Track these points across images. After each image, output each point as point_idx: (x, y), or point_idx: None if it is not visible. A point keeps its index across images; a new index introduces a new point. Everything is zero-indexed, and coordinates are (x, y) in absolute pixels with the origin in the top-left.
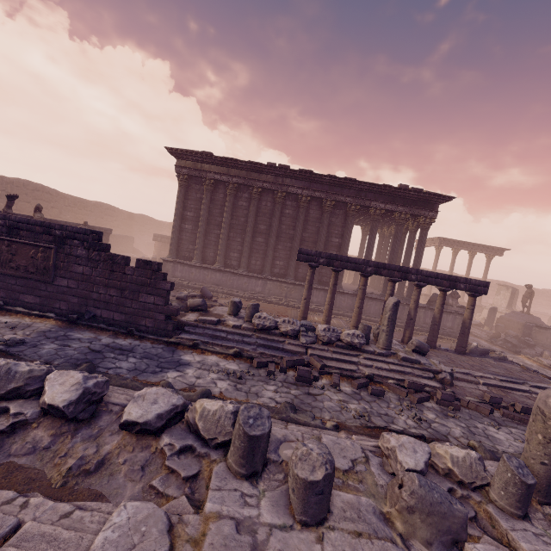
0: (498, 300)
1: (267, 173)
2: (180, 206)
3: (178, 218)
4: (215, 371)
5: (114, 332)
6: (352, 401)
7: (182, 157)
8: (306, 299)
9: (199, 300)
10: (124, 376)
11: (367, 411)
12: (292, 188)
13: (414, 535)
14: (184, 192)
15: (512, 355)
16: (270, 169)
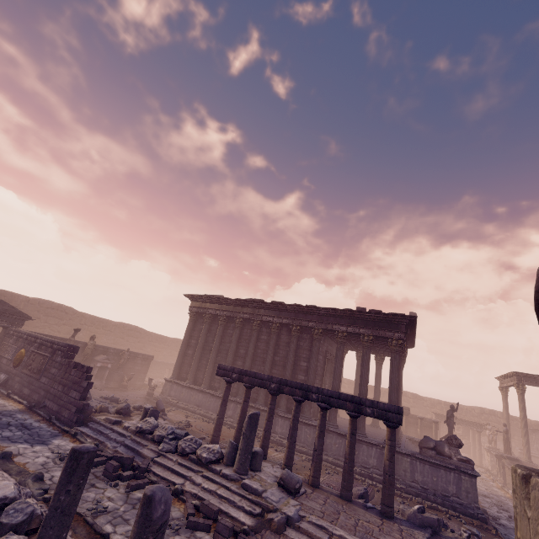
0: None
1: (247, 306)
2: (187, 335)
3: (184, 344)
4: (54, 451)
5: (43, 418)
6: (118, 501)
7: (194, 299)
8: (218, 415)
9: (123, 404)
10: None
11: (114, 510)
12: (265, 317)
13: None
14: (192, 324)
15: None
16: (248, 303)
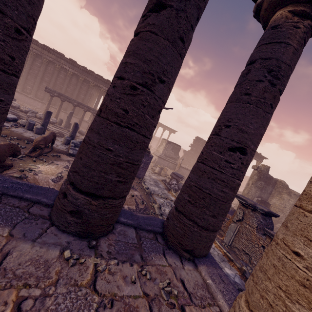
0: None
1: (52, 54)
2: None
3: None
4: None
5: None
6: None
7: None
8: (46, 108)
9: None
10: None
11: None
12: (64, 66)
13: None
14: None
15: None
16: (54, 52)
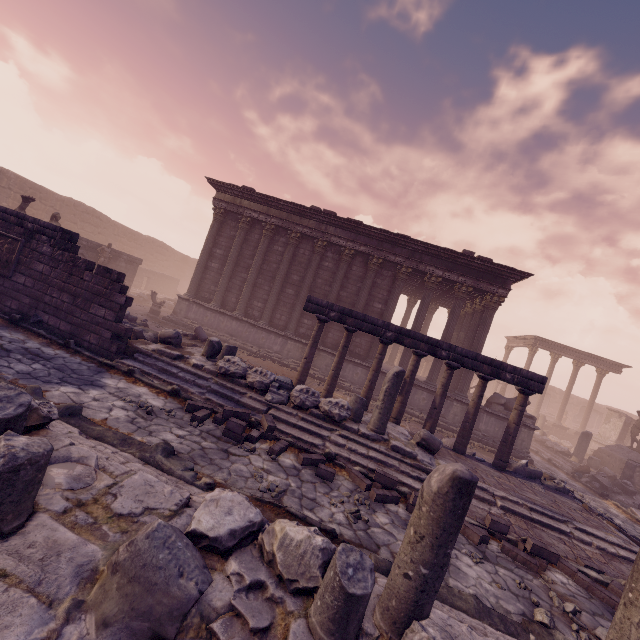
0: (606, 430)
1: (310, 218)
2: (210, 241)
3: (205, 254)
4: (126, 400)
5: (51, 341)
6: (279, 474)
7: (222, 189)
8: (306, 358)
9: (172, 332)
10: (4, 375)
11: (288, 488)
12: (335, 238)
13: (98, 606)
14: (218, 227)
15: (595, 497)
16: (313, 213)
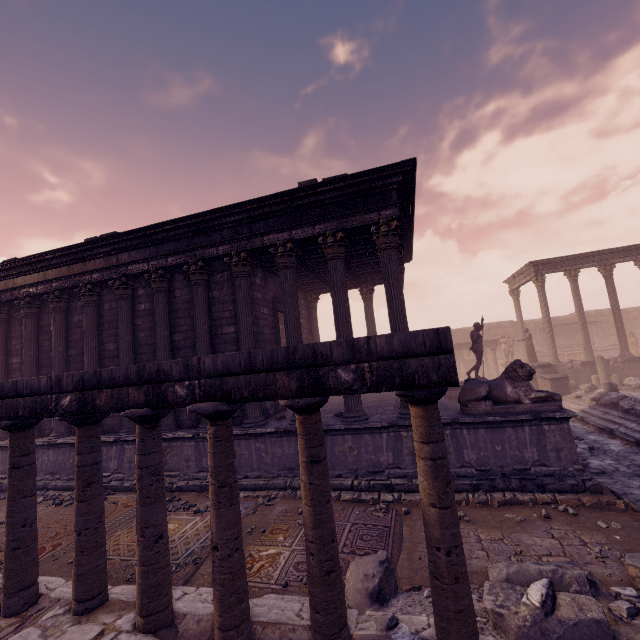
0: None
1: (94, 257)
2: None
3: None
4: None
5: None
6: None
7: None
8: None
9: None
10: None
11: None
12: (133, 266)
13: None
14: (3, 329)
15: None
16: (90, 248)
